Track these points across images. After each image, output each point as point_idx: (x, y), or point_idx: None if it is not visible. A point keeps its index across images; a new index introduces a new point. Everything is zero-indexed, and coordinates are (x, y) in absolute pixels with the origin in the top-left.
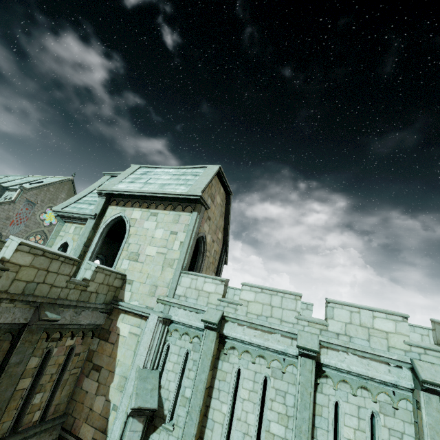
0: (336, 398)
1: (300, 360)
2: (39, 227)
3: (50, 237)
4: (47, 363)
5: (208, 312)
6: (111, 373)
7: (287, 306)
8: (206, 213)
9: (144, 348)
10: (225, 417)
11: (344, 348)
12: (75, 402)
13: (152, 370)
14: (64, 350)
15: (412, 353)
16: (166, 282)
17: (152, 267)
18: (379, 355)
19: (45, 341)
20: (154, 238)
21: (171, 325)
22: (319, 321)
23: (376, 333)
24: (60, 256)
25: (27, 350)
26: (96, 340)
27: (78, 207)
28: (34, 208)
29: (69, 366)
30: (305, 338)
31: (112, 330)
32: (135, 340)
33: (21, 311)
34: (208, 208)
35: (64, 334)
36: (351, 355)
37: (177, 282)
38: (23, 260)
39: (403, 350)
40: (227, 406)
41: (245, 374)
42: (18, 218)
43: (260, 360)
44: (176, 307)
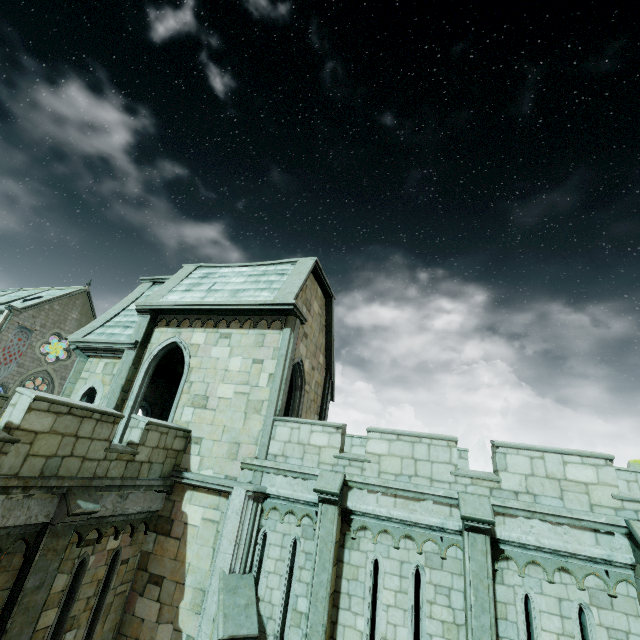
0: (525, 589)
1: (467, 538)
2: (40, 365)
3: (67, 382)
4: (81, 581)
5: (323, 477)
6: (178, 586)
7: (437, 458)
8: (301, 328)
9: (228, 542)
10: (363, 637)
11: (529, 513)
12: (126, 638)
13: (244, 575)
14: (105, 558)
15: (625, 510)
16: (252, 437)
17: (230, 415)
18: (579, 518)
19: (75, 546)
20: (228, 372)
21: (266, 501)
22: (487, 476)
23: (571, 487)
24: (95, 412)
25: (50, 565)
26: (151, 536)
27: (107, 333)
28: (31, 337)
29: (114, 581)
30: (471, 504)
31: (175, 517)
32: (213, 530)
33: (40, 504)
34: (305, 321)
35: (104, 532)
36: (540, 523)
37: (270, 436)
38: (39, 423)
39: (613, 509)
40: (365, 619)
41: (385, 566)
42: (6, 354)
43: (406, 543)
44: (271, 473)
